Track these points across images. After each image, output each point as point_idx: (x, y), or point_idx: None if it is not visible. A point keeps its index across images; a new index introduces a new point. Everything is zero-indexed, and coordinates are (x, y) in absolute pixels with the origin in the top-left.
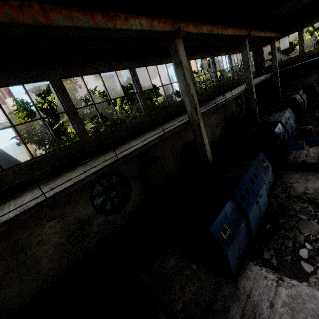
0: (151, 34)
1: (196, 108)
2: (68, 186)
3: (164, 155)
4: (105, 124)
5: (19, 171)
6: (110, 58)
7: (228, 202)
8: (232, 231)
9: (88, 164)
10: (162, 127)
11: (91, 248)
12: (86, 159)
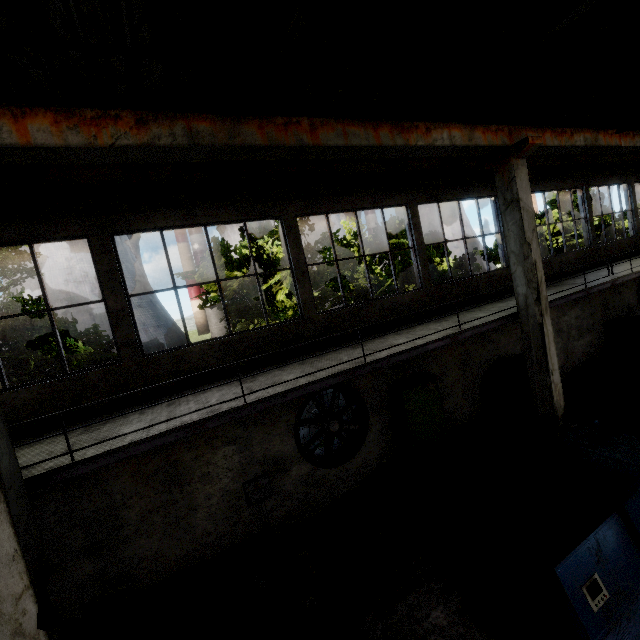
0: (465, 151)
1: (539, 291)
2: (279, 392)
3: (446, 374)
4: (336, 294)
5: (207, 351)
6: (378, 187)
7: (607, 519)
8: (614, 597)
9: (309, 362)
10: (452, 317)
11: (275, 521)
12: (304, 352)
